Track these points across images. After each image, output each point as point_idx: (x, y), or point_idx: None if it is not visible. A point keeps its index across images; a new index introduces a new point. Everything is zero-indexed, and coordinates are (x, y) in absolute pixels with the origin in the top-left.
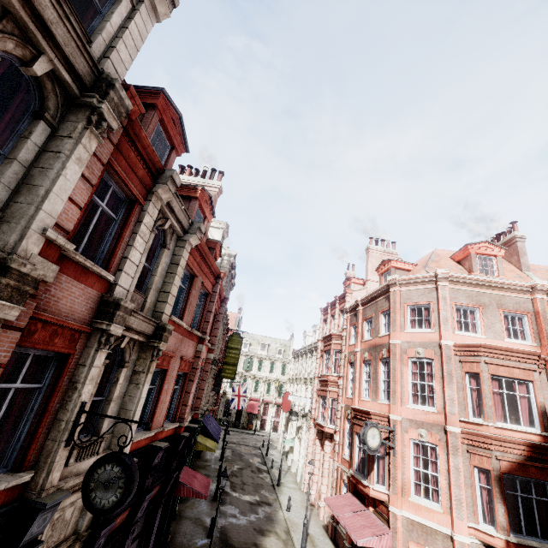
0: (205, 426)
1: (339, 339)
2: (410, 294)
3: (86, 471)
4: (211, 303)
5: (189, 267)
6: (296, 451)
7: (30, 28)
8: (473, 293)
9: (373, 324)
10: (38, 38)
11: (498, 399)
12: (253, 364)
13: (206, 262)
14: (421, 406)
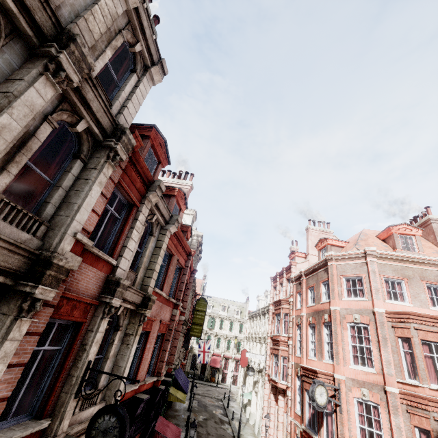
0: (176, 379)
1: (287, 304)
2: (345, 267)
3: (86, 419)
4: (183, 275)
5: (169, 249)
6: (253, 404)
7: (77, 105)
8: (398, 267)
9: (315, 292)
10: (81, 110)
11: (430, 362)
12: (215, 323)
13: (181, 244)
14: (361, 366)
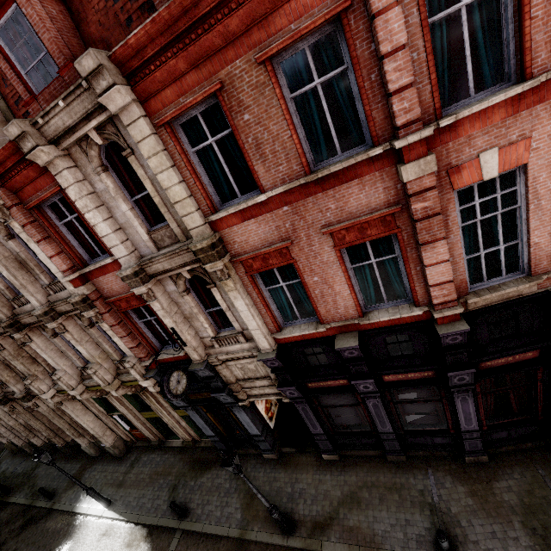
0: None
1: None
2: None
3: (235, 351)
4: (371, 28)
5: (180, 113)
6: None
7: None
8: None
9: None
10: None
11: None
12: None
13: (220, 3)
14: None
